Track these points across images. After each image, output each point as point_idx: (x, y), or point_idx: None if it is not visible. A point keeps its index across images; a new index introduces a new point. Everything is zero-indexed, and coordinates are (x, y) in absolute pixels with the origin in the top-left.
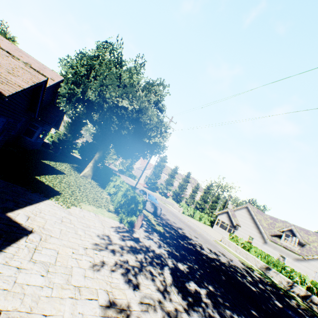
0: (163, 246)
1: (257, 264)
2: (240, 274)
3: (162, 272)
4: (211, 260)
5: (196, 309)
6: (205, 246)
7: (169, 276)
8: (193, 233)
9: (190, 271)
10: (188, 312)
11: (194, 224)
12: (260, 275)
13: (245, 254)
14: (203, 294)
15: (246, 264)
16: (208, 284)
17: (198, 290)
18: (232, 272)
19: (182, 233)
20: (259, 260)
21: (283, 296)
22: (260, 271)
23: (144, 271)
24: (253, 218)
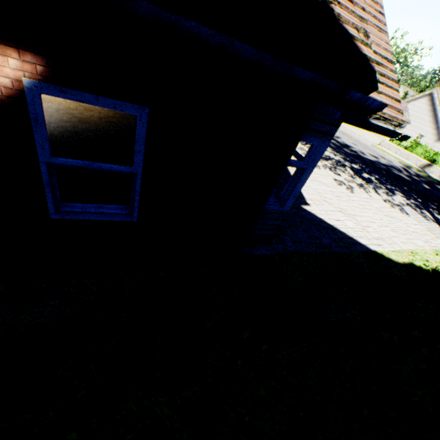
0: (337, 155)
1: (417, 163)
2: (397, 171)
3: (346, 170)
4: (373, 162)
5: (370, 184)
6: (365, 152)
7: (350, 171)
8: (350, 141)
9: (361, 169)
10: (367, 185)
11: (346, 130)
12: (417, 171)
13: (406, 156)
14: (372, 179)
15: (405, 164)
16: (374, 175)
17: (369, 178)
18: (391, 170)
19: (341, 142)
20: (421, 160)
21: (434, 184)
22: (418, 169)
23: (337, 169)
24: (434, 110)
